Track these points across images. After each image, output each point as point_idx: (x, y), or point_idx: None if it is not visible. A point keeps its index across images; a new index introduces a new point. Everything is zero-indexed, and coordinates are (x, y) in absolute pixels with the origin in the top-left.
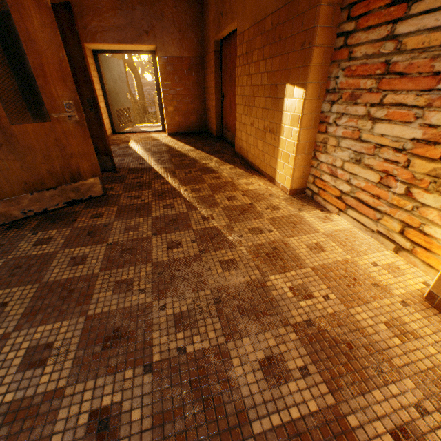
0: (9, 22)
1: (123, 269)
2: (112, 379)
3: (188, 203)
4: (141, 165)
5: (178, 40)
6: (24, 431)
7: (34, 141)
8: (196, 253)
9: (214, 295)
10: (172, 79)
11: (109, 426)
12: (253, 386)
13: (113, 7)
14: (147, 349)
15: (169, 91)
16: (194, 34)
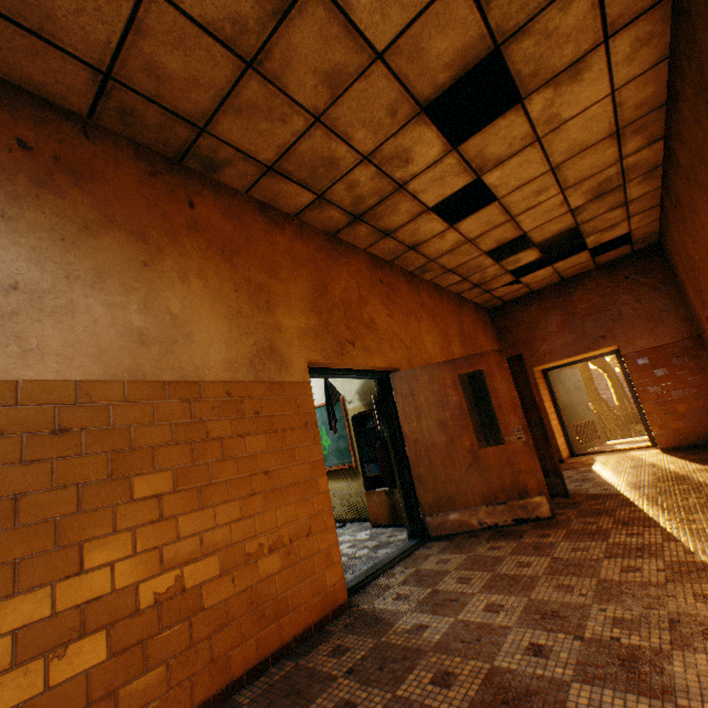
0: (478, 377)
1: (565, 577)
2: (546, 634)
3: (666, 533)
4: (604, 490)
5: (647, 330)
6: (487, 635)
7: (491, 460)
8: (659, 579)
9: (671, 616)
10: (649, 374)
11: (542, 652)
12: (691, 682)
13: (560, 329)
14: (579, 629)
15: (648, 390)
16: (673, 315)
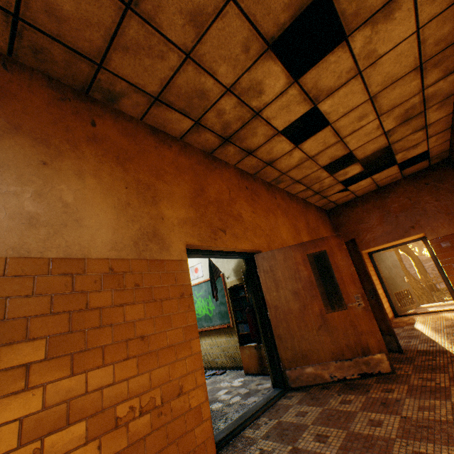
0: (322, 257)
1: (420, 443)
2: None
3: None
4: (431, 346)
5: (447, 221)
6: None
7: (337, 322)
8: None
9: None
10: (452, 254)
11: None
12: None
13: (379, 222)
14: None
15: (452, 266)
16: None
